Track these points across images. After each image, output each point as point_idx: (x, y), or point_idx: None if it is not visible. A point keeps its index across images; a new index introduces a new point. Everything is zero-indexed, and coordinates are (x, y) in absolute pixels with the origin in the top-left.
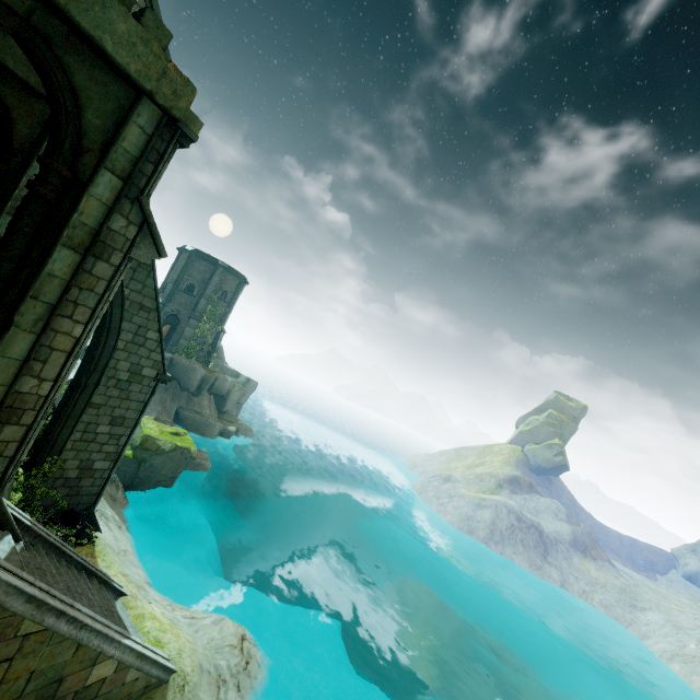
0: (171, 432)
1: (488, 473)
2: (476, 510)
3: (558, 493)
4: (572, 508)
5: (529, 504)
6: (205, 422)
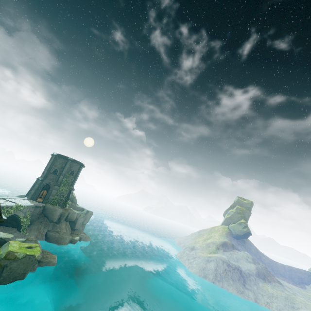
0: (26, 247)
1: (211, 242)
2: (206, 263)
3: (249, 247)
4: (257, 254)
5: (233, 256)
6: (60, 237)
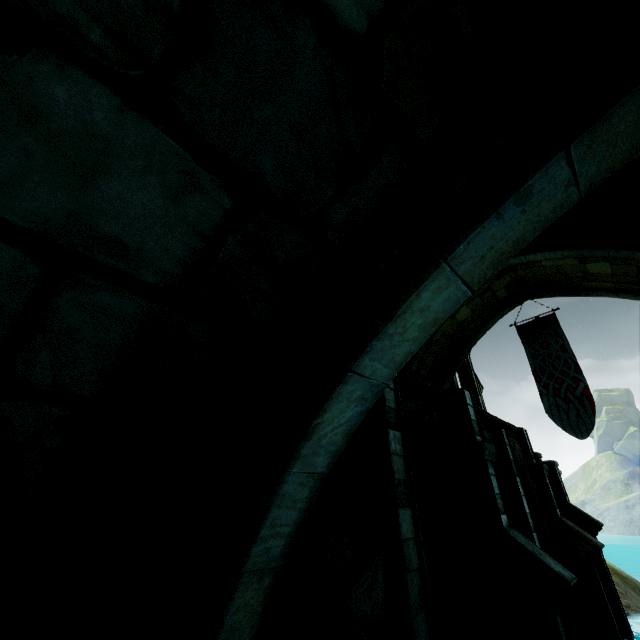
0: None
1: (608, 480)
2: (629, 512)
3: None
4: None
5: None
6: None
